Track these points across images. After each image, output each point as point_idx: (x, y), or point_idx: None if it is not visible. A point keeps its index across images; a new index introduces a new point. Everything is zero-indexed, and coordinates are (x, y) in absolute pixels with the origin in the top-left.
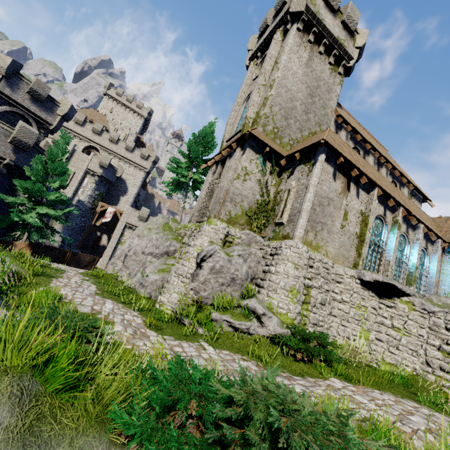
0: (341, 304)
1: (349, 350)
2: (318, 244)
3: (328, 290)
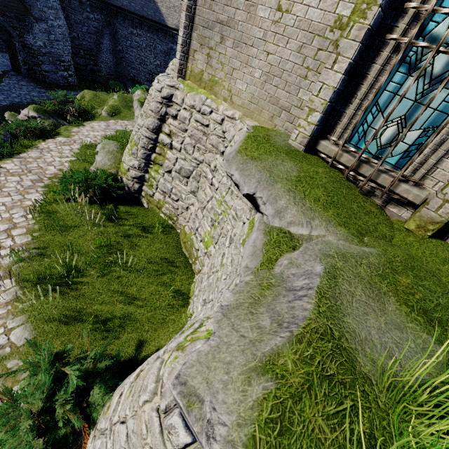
0: (208, 187)
1: (187, 243)
2: (213, 76)
3: (198, 159)
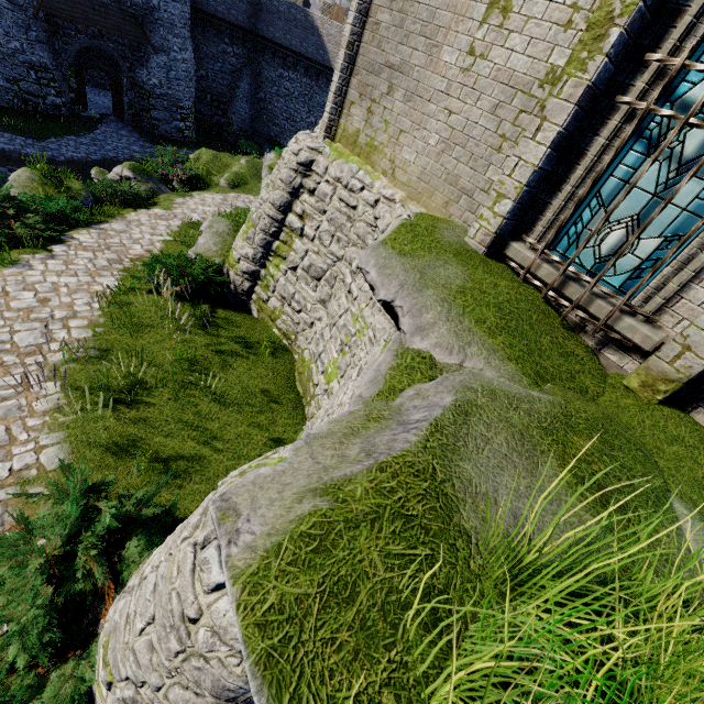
0: (343, 296)
1: (304, 375)
2: (372, 140)
3: (336, 254)
